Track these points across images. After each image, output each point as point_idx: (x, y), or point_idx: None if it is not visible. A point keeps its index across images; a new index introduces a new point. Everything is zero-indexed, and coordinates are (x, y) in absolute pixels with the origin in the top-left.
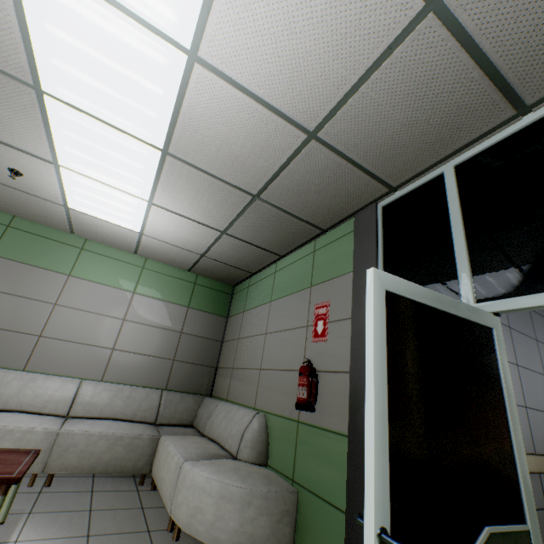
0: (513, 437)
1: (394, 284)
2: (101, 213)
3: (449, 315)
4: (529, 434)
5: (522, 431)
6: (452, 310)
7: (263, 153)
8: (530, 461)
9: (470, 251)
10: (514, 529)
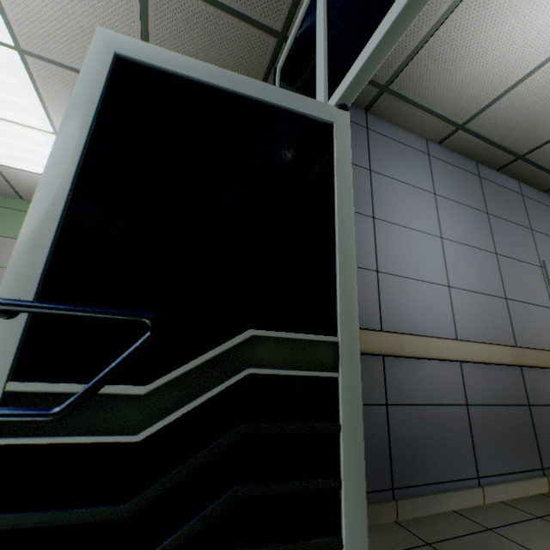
0: (337, 240)
1: (137, 49)
2: (26, 164)
3: (249, 101)
4: (508, 327)
5: (497, 323)
6: (252, 92)
7: (111, 18)
8: (504, 353)
9: (329, 51)
10: (307, 338)
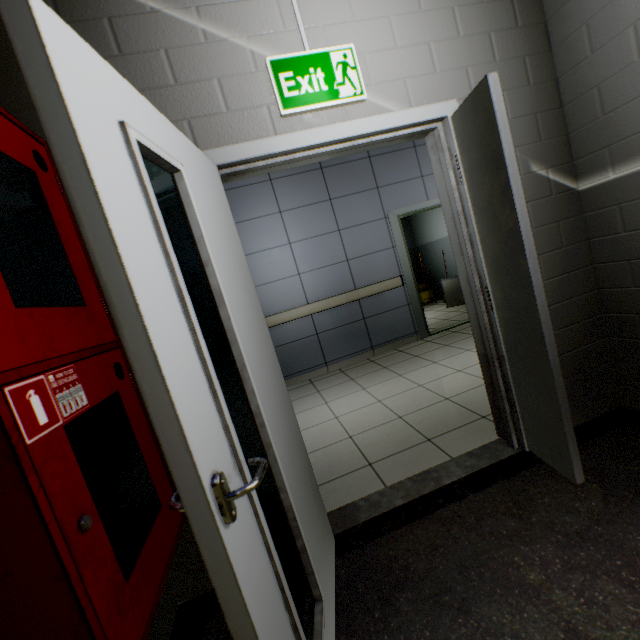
0: None
1: None
2: None
3: None
4: (349, 279)
5: (340, 280)
6: None
7: None
8: (340, 299)
9: None
10: None
